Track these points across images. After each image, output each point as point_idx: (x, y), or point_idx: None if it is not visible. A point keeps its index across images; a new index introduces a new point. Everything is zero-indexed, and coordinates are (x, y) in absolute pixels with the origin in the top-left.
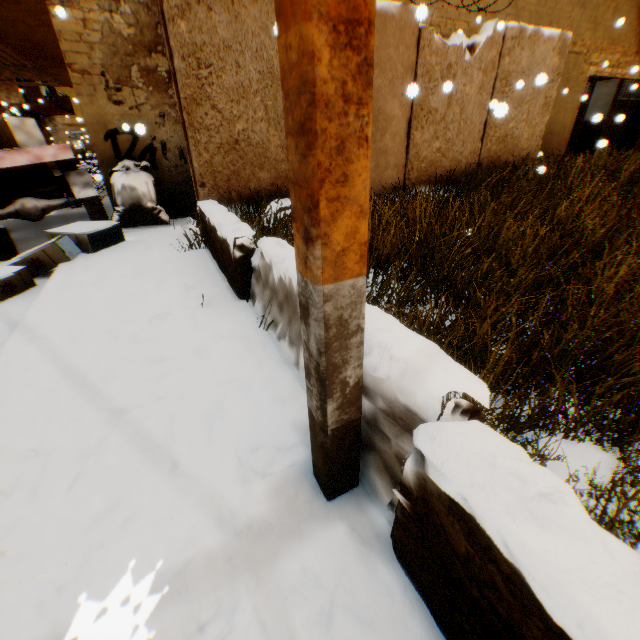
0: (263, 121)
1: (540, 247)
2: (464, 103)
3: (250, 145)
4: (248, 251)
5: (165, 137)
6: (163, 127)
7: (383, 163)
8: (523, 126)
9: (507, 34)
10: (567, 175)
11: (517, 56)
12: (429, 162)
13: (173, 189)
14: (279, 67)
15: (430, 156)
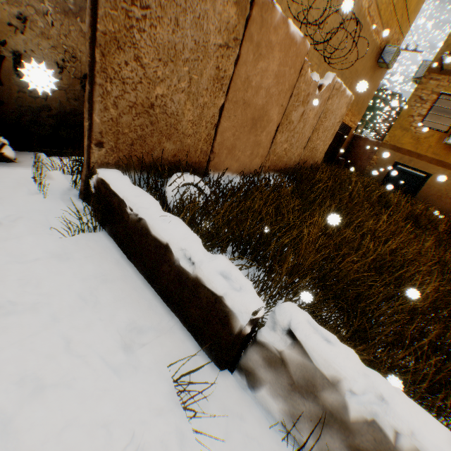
0: (184, 92)
1: (376, 259)
2: (306, 122)
3: (164, 112)
4: (257, 321)
5: (22, 47)
6: (22, 34)
7: (255, 152)
8: (322, 144)
9: (336, 85)
10: (353, 190)
11: (334, 100)
12: (278, 156)
13: (23, 115)
14: (213, 44)
15: (280, 152)
